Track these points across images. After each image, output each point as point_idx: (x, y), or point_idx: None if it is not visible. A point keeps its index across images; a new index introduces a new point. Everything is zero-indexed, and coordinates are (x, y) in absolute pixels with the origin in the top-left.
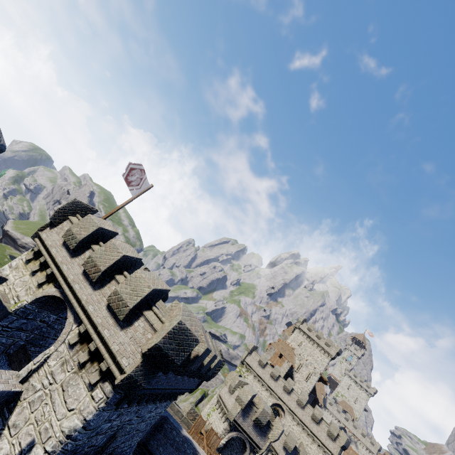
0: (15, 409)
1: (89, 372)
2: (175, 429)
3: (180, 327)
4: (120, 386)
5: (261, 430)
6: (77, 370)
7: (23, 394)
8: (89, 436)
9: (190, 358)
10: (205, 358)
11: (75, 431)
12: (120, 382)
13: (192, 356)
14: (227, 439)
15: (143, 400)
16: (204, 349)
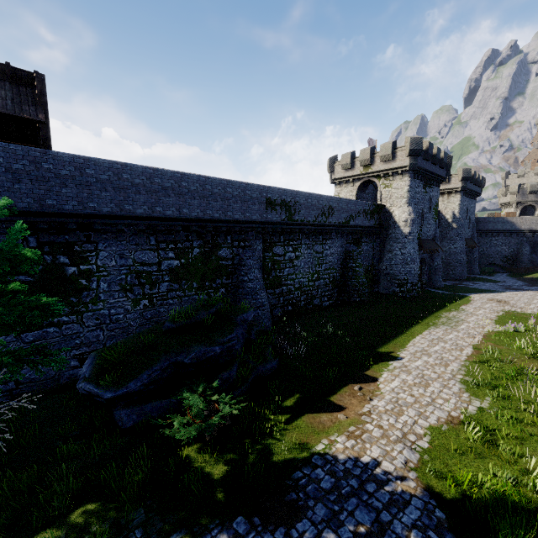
0: (442, 213)
1: (450, 196)
2: (486, 218)
3: (464, 170)
4: (461, 190)
5: (537, 194)
6: (447, 199)
7: (440, 211)
8: (462, 205)
9: (471, 177)
10: (476, 176)
11: (459, 204)
12: (460, 189)
13: (471, 176)
14: (520, 211)
15: (467, 196)
16: (473, 172)
